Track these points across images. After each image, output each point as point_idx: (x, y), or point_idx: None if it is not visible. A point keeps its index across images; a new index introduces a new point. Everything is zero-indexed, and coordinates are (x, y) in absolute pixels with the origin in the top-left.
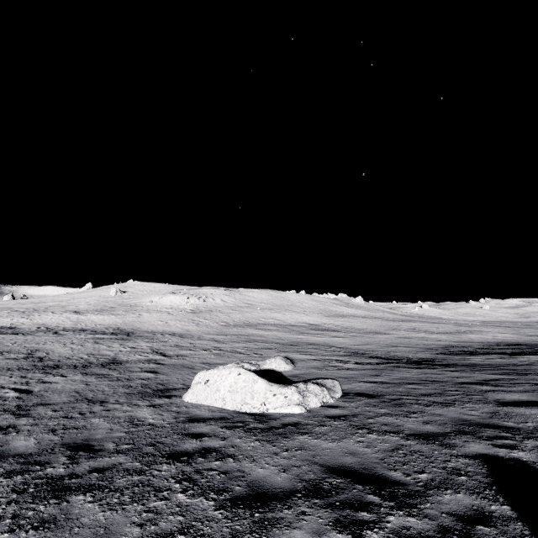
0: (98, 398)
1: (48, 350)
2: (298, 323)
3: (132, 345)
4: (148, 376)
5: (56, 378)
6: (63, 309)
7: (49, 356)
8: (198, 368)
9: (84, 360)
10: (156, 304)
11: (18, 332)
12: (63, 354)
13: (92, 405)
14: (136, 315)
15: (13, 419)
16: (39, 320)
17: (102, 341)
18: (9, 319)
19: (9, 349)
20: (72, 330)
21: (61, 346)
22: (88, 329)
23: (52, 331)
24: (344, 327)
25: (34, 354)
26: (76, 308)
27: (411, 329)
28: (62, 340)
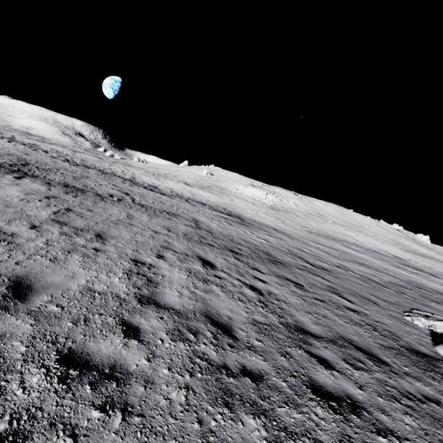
0: (356, 342)
1: (204, 223)
2: (379, 250)
3: (262, 237)
4: (347, 304)
5: (258, 274)
6: (176, 179)
7: (212, 231)
8: (384, 306)
9: (247, 247)
10: (241, 193)
11: (163, 193)
12: (220, 232)
13: (380, 367)
14: (229, 199)
15: (324, 369)
16: (167, 185)
17: (231, 223)
18: (148, 178)
19: (176, 212)
20: (196, 202)
21: (208, 220)
22: (204, 203)
23: (183, 198)
24: (437, 272)
25: (199, 224)
26: (184, 180)
27: None
28: (200, 211)
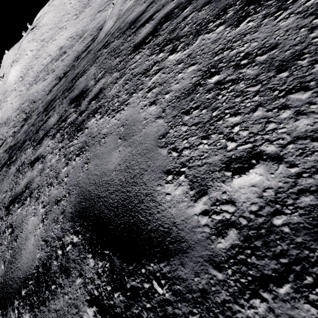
0: None
1: None
2: (56, 52)
3: None
4: None
5: None
6: None
7: None
8: None
9: None
10: (11, 84)
11: None
12: None
13: None
14: (6, 103)
15: None
16: None
17: None
18: None
19: None
20: None
21: None
22: None
23: None
24: (73, 38)
25: None
26: None
27: (108, 2)
28: None
